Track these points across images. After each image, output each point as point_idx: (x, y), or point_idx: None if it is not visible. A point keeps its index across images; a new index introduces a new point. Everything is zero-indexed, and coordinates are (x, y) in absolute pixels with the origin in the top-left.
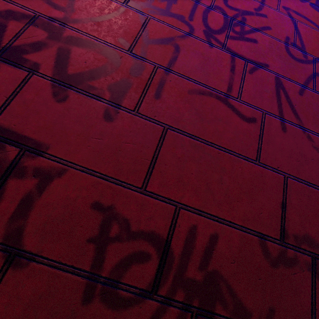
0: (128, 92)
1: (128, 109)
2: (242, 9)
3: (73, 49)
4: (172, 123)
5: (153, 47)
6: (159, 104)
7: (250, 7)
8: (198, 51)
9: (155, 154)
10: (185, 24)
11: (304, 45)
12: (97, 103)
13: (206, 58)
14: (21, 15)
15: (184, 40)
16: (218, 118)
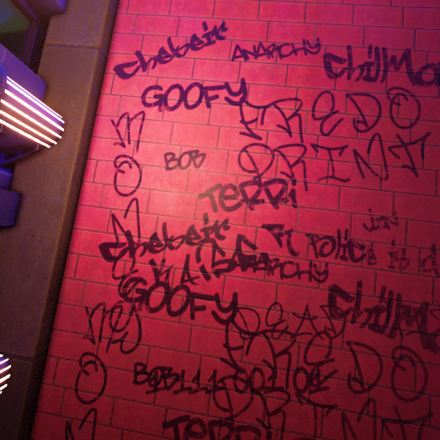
0: None
1: None
2: (317, 361)
3: (240, 433)
4: None
5: (272, 417)
6: None
7: (322, 356)
8: (295, 411)
9: None
10: (284, 392)
11: (362, 376)
12: None
13: (300, 414)
14: (215, 421)
15: (286, 406)
16: None
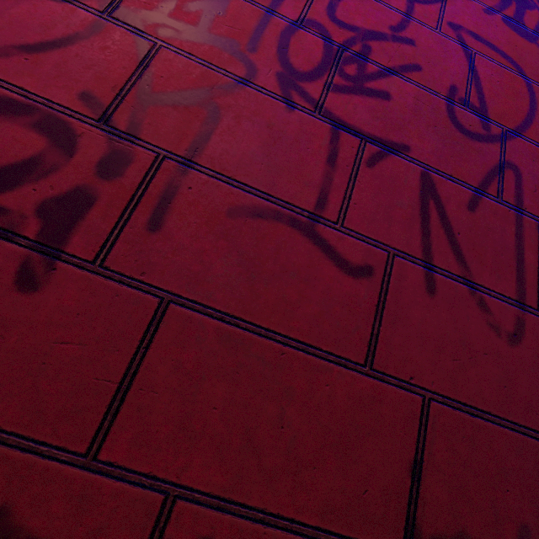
0: (85, 219)
1: (81, 259)
2: (366, 28)
3: None
4: (181, 289)
5: (159, 110)
6: (157, 245)
7: (383, 24)
8: (260, 119)
9: (131, 365)
10: (238, 59)
11: (485, 103)
12: (4, 248)
13: (277, 133)
14: None
15: (232, 95)
16: (288, 271)
